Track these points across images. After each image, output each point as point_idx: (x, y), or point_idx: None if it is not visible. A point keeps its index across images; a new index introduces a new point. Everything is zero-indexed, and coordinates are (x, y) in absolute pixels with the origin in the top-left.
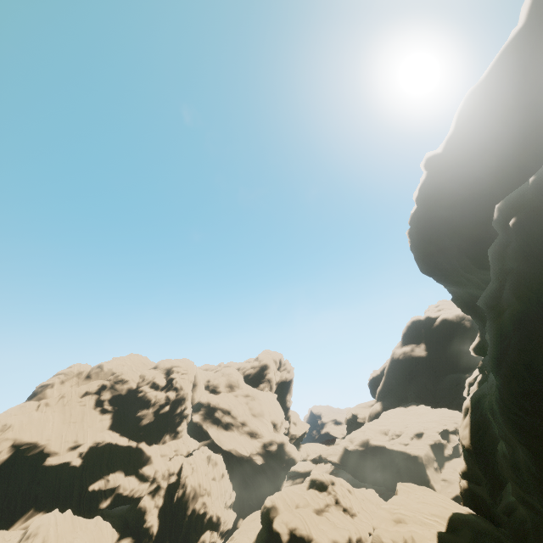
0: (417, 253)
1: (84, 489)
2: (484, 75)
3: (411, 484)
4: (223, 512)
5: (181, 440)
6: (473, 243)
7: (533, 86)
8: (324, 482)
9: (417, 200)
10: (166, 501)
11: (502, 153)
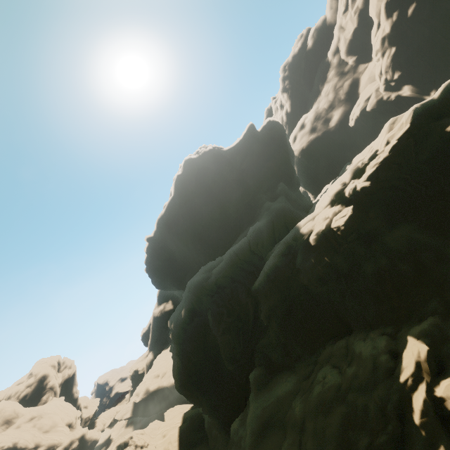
0: (152, 280)
1: None
2: (164, 212)
3: (170, 409)
4: None
5: None
6: (175, 280)
7: (180, 227)
8: (126, 441)
9: (147, 253)
10: None
11: (177, 245)
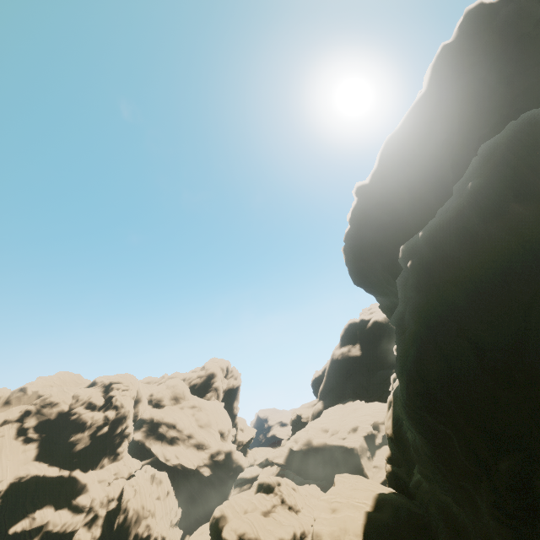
0: (350, 267)
1: (3, 534)
2: (399, 125)
3: (347, 475)
4: (168, 531)
5: (122, 462)
6: (393, 262)
7: (432, 142)
8: (271, 484)
9: (350, 221)
10: (105, 530)
11: (413, 190)
